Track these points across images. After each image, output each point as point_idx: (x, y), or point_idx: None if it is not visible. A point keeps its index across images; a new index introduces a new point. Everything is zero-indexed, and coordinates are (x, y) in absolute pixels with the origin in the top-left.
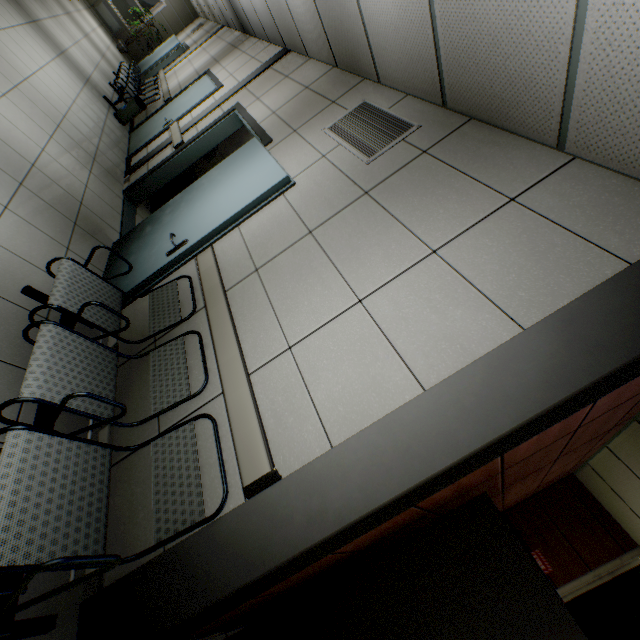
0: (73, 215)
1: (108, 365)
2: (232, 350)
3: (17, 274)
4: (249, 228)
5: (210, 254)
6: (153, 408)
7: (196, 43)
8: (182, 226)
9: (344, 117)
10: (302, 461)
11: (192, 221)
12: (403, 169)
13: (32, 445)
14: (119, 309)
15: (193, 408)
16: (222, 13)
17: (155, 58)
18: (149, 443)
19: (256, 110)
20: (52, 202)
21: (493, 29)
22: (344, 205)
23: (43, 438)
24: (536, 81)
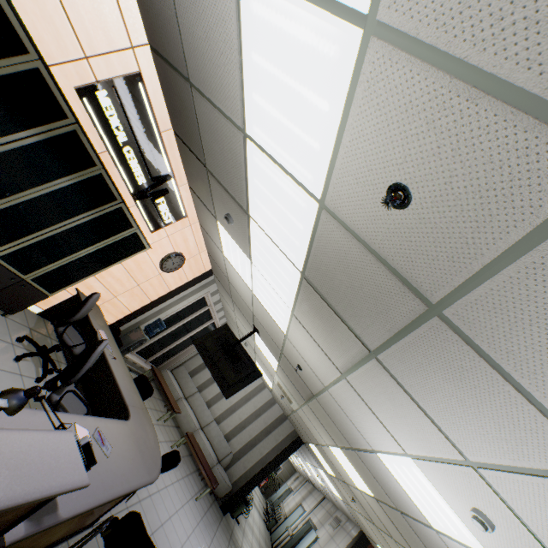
0: None
1: None
2: None
3: None
4: None
5: None
6: None
7: (296, 487)
8: None
9: (332, 519)
10: None
11: None
12: (338, 530)
13: None
14: None
15: None
16: (306, 477)
17: (277, 495)
18: None
19: (314, 519)
20: None
21: (340, 504)
22: (328, 540)
23: None
24: (346, 512)
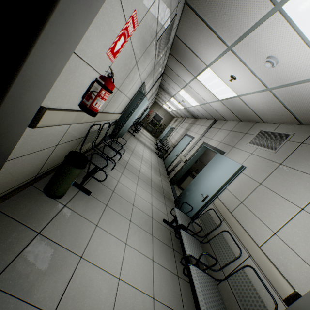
0: (162, 193)
1: (199, 245)
2: (246, 236)
3: (160, 215)
4: (229, 186)
5: (217, 199)
6: (221, 263)
7: (177, 126)
8: (202, 190)
9: (254, 137)
10: (309, 287)
11: (206, 187)
12: (294, 151)
13: (196, 271)
14: (192, 224)
15: (237, 264)
16: (185, 115)
17: (163, 134)
18: (226, 278)
19: (212, 143)
20: (158, 190)
21: None
22: (271, 170)
23: (197, 269)
24: None
